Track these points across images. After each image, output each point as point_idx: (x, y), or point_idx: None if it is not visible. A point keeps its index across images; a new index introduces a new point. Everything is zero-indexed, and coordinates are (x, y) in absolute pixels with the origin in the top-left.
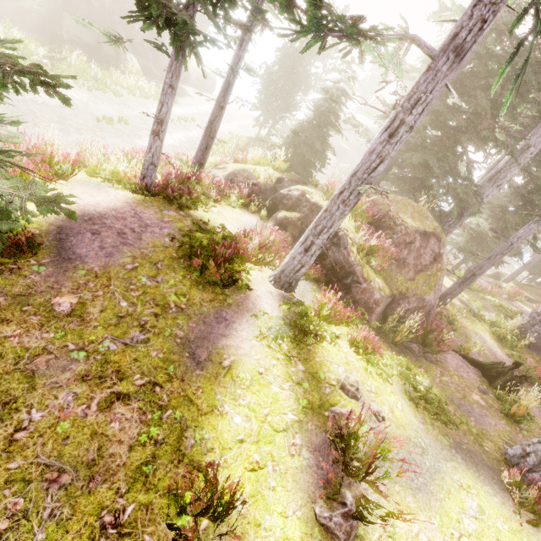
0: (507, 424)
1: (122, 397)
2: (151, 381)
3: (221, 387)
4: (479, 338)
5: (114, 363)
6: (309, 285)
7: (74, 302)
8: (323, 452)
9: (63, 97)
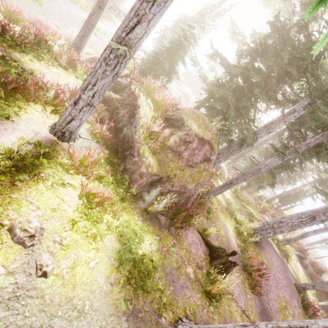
0: (200, 299)
1: None
2: None
3: None
4: (224, 228)
5: None
6: (96, 146)
7: None
8: None
9: None
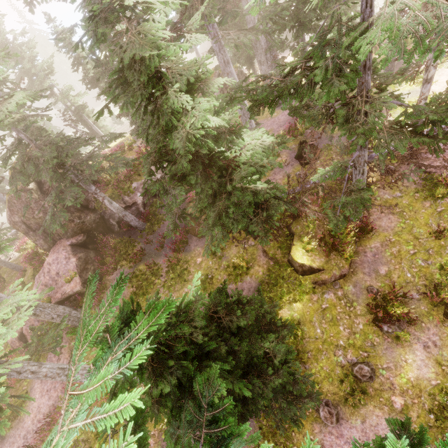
0: None
1: None
2: None
3: None
4: None
5: None
6: None
7: None
8: None
9: None
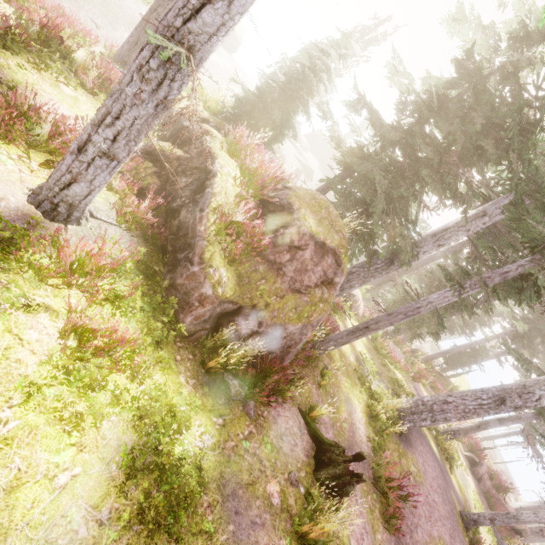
0: None
1: None
2: None
3: None
4: (348, 406)
5: None
6: (124, 237)
7: None
8: None
9: None
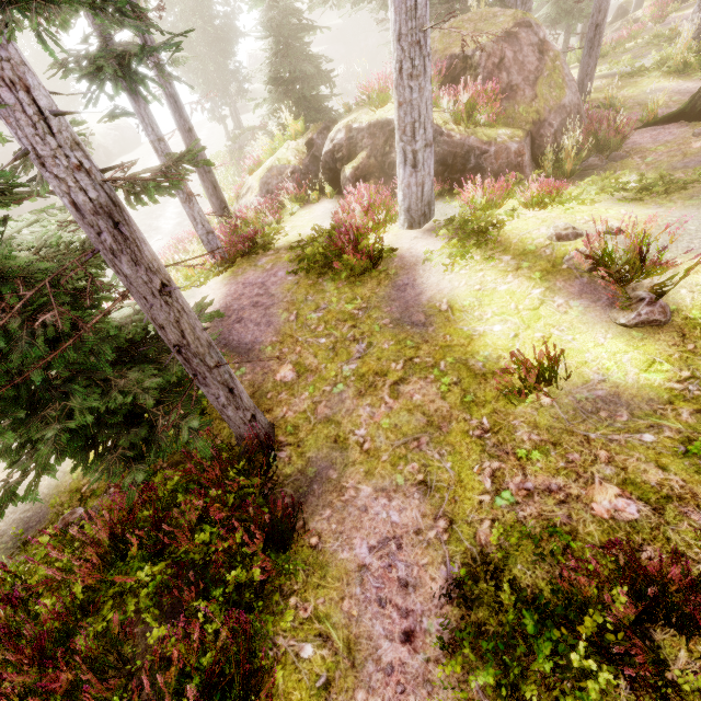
0: None
1: (400, 382)
2: (406, 360)
3: (459, 322)
4: (656, 93)
5: (368, 373)
6: (439, 204)
7: (291, 368)
8: (589, 291)
9: (204, 161)
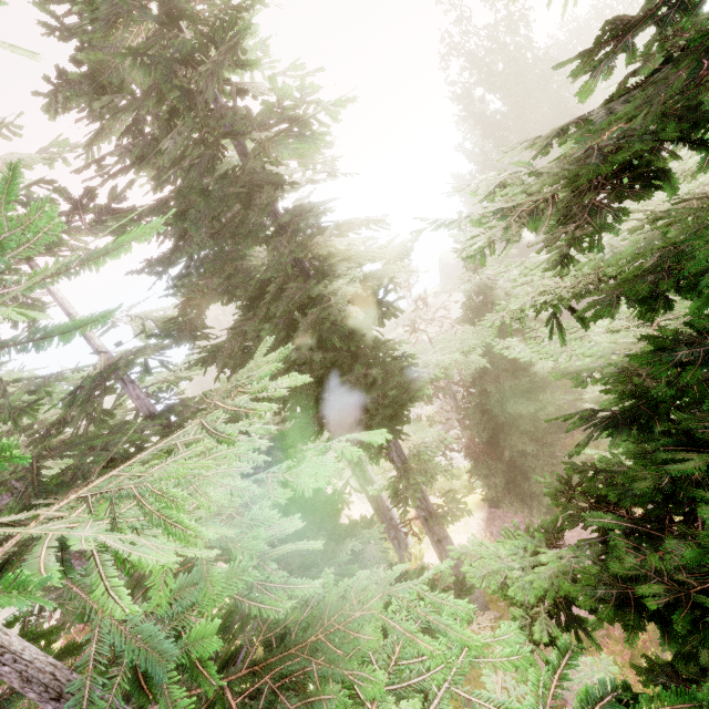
0: None
1: None
2: None
3: None
4: None
5: None
6: None
7: None
8: None
9: None
